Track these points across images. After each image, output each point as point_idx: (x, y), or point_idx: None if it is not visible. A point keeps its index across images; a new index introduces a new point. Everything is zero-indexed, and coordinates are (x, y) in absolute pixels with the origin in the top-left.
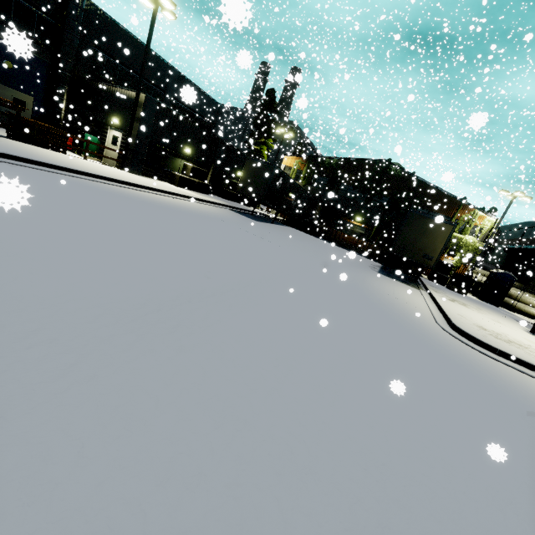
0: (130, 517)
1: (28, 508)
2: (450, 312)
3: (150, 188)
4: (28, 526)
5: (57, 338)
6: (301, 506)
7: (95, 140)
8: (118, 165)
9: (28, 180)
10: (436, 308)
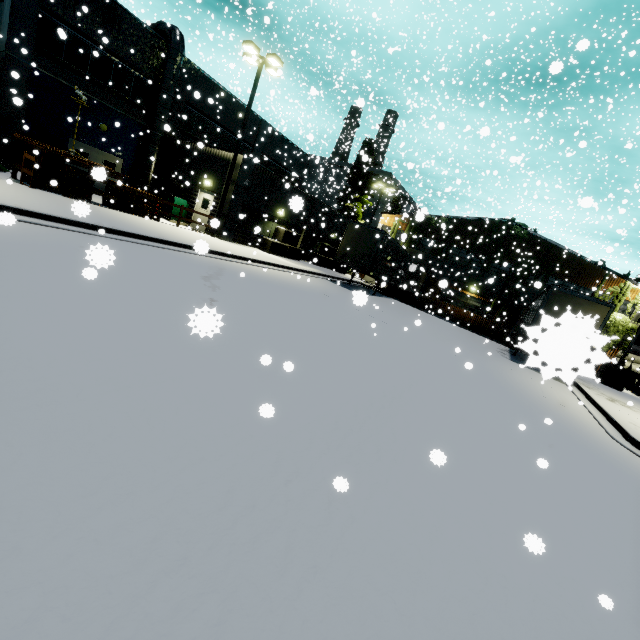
0: None
1: None
2: (621, 419)
3: (249, 259)
4: None
5: (298, 471)
6: None
7: (185, 203)
8: (207, 230)
9: (151, 262)
10: (598, 412)
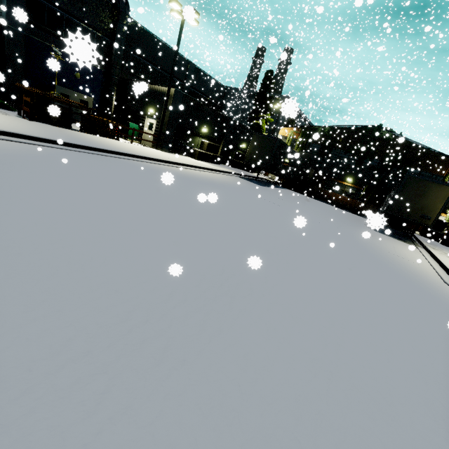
0: (291, 441)
1: (230, 428)
2: None
3: (181, 164)
4: (237, 440)
5: (186, 300)
6: (398, 447)
7: (136, 127)
8: (153, 145)
9: (107, 166)
10: (439, 265)
